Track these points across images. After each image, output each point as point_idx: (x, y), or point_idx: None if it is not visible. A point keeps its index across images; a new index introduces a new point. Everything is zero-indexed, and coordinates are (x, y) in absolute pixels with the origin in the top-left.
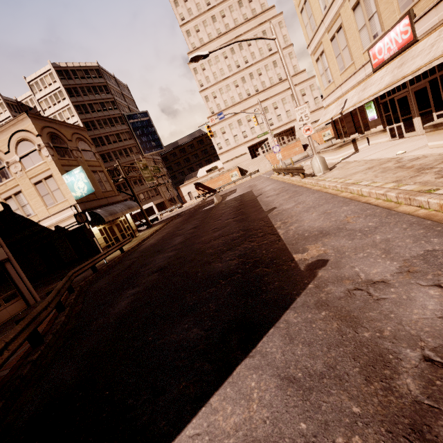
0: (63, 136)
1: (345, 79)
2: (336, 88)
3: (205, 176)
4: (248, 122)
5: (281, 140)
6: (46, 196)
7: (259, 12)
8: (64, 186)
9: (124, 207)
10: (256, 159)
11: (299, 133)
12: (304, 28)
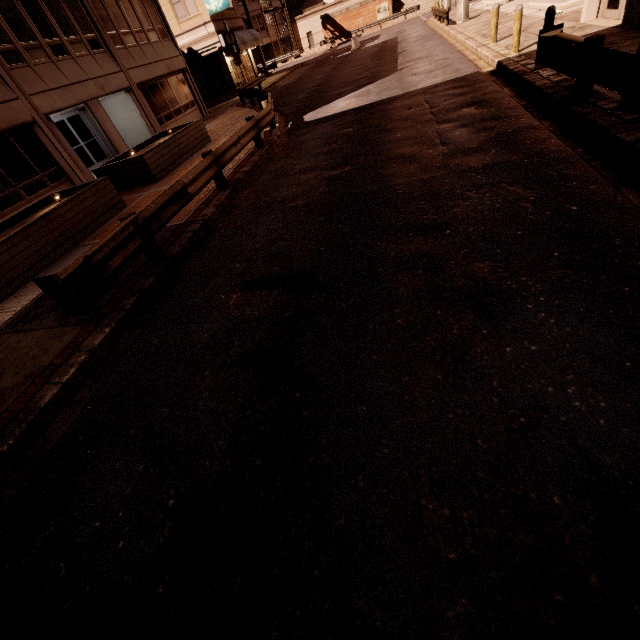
0: None
1: None
2: None
3: (337, 3)
4: None
5: None
6: (177, 5)
7: None
8: None
9: (250, 36)
10: None
11: None
12: None
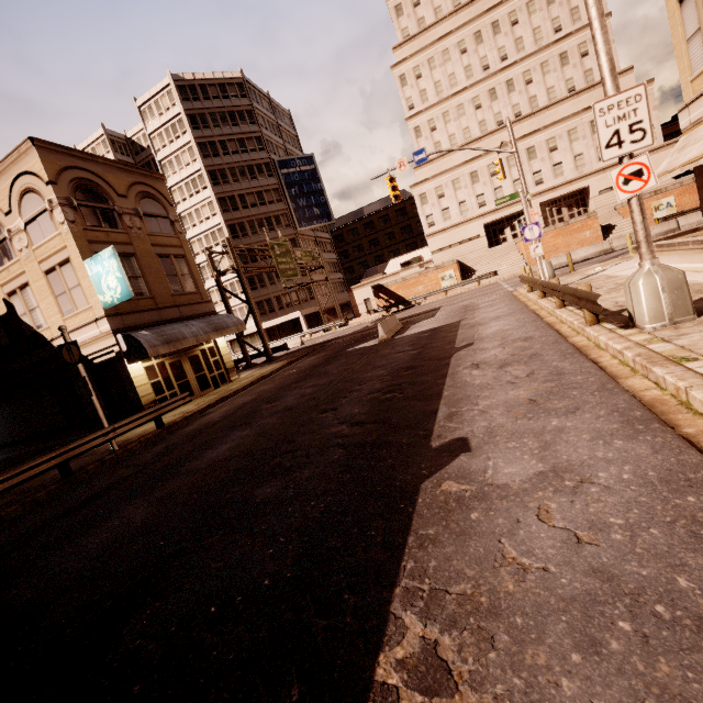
0: (108, 187)
1: None
2: None
3: (397, 273)
4: (490, 176)
5: (555, 215)
6: (61, 297)
7: None
8: (86, 281)
9: (205, 327)
10: (497, 249)
11: (597, 201)
12: None
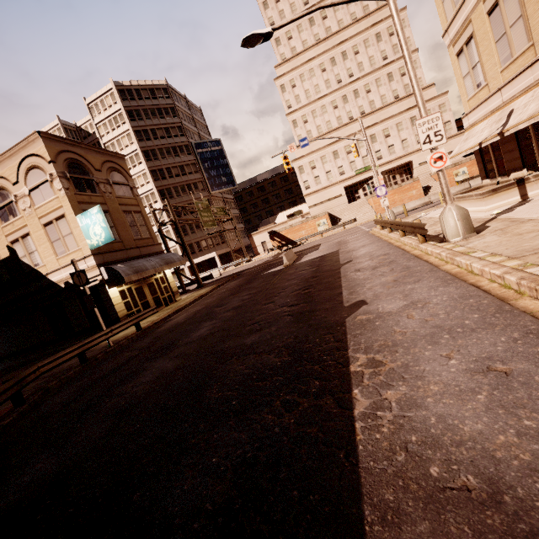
0: (88, 164)
1: (512, 76)
2: (490, 95)
3: (285, 222)
4: (347, 154)
5: (391, 180)
6: (56, 242)
7: (374, 8)
8: (77, 230)
9: (159, 261)
10: (354, 204)
11: (418, 170)
12: (440, 5)
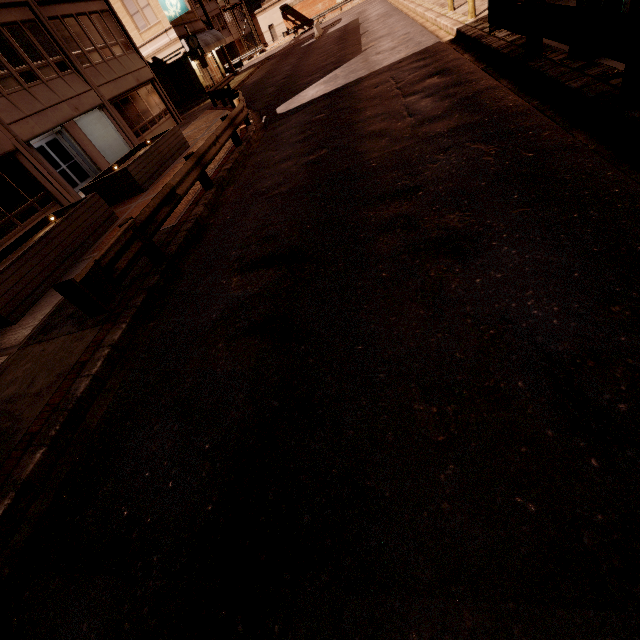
0: None
1: None
2: None
3: None
4: None
5: None
6: (136, 16)
7: None
8: (154, 1)
9: (213, 37)
10: None
11: None
12: None
